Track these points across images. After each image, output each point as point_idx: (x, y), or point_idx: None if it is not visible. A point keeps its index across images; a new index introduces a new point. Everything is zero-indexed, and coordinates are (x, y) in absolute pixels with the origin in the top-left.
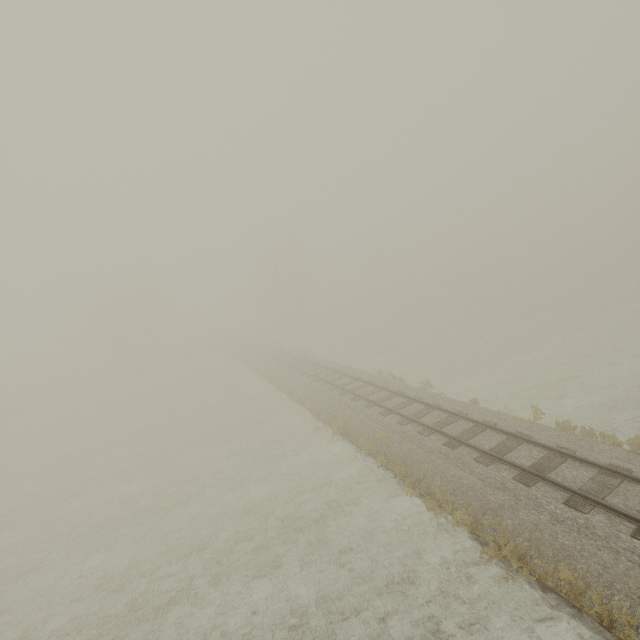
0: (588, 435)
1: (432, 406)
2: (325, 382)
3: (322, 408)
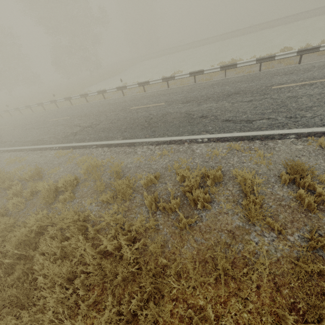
0: None
1: None
2: None
3: None
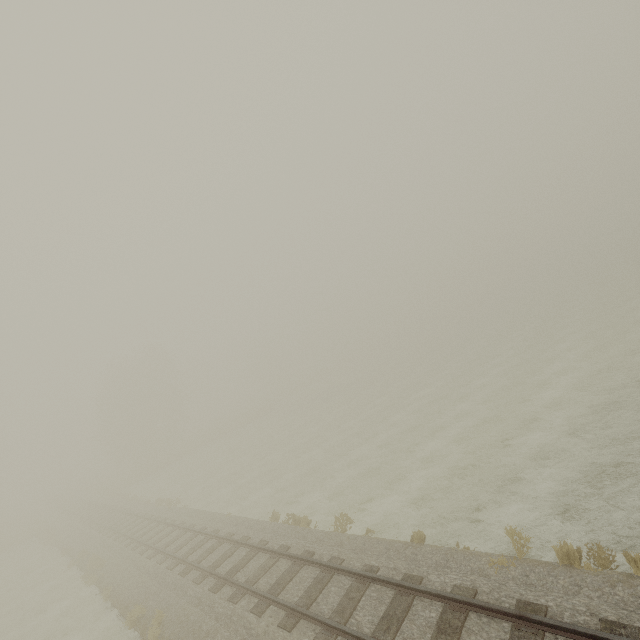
0: (603, 561)
1: (364, 576)
2: (188, 565)
3: (176, 639)
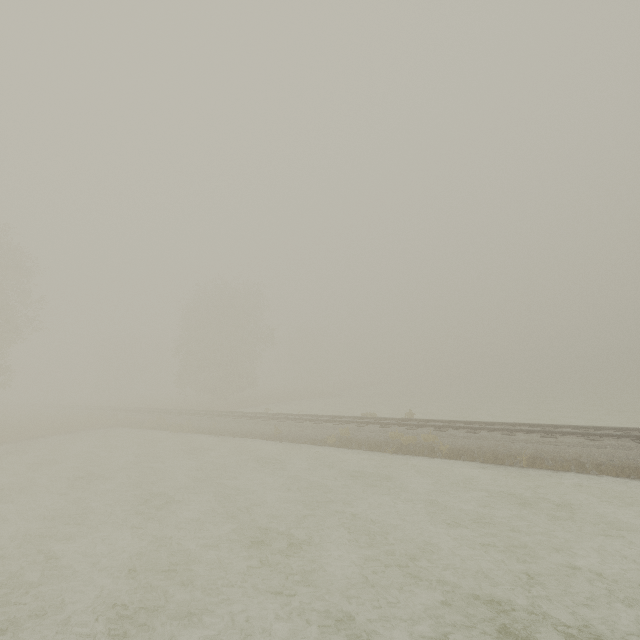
0: None
1: None
2: None
3: None
